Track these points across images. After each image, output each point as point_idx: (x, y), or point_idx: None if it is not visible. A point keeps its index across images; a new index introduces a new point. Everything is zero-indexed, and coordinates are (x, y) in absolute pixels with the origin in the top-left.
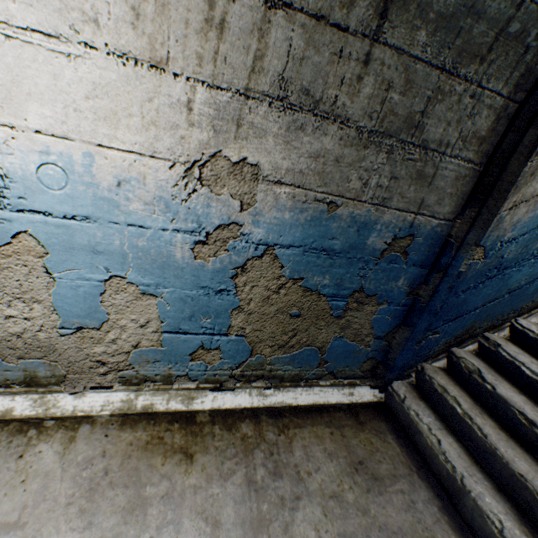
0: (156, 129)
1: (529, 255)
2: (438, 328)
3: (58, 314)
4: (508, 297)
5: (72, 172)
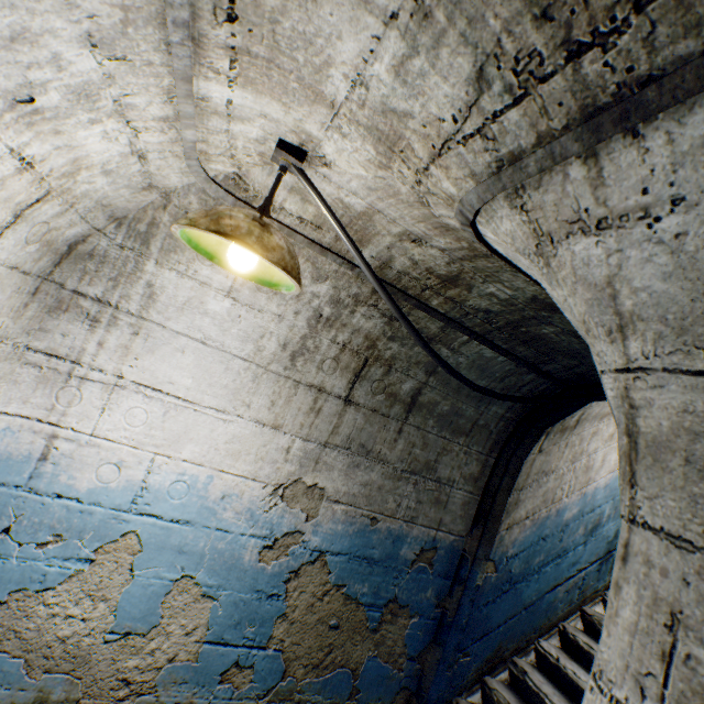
0: (263, 462)
1: (532, 570)
2: (468, 648)
3: (116, 615)
4: (525, 613)
5: (194, 487)
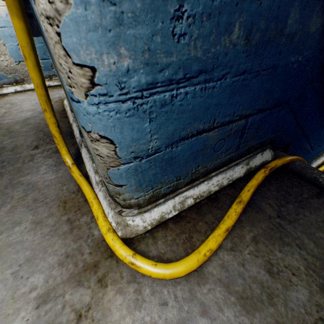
0: None
1: None
2: None
3: (13, 58)
4: None
5: None
